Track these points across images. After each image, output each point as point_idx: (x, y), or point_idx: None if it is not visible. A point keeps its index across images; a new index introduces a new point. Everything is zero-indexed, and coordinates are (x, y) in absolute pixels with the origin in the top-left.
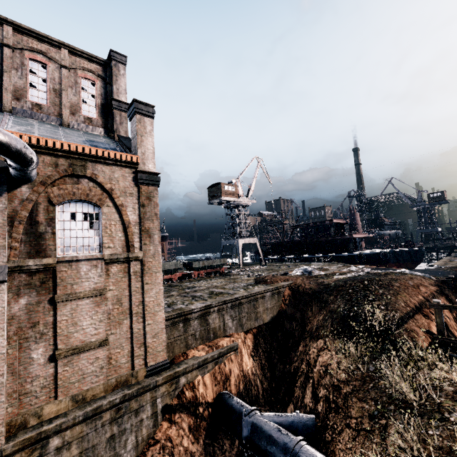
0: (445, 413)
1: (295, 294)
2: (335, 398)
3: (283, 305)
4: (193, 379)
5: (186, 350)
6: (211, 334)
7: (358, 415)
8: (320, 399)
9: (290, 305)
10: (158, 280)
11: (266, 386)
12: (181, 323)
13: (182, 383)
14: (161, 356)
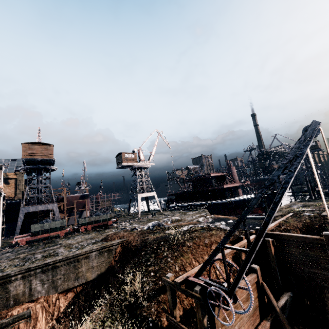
0: None
1: (125, 251)
2: None
3: (113, 262)
4: None
5: None
6: (11, 301)
7: None
8: None
9: (118, 262)
10: None
11: None
12: None
13: None
14: None
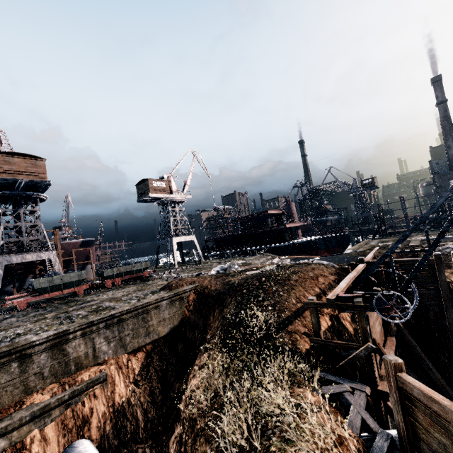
0: None
1: (201, 298)
2: (187, 438)
3: (187, 312)
4: (23, 437)
5: (26, 396)
6: (72, 366)
7: None
8: (175, 440)
9: (195, 311)
10: None
11: (152, 415)
12: (15, 363)
13: None
14: None
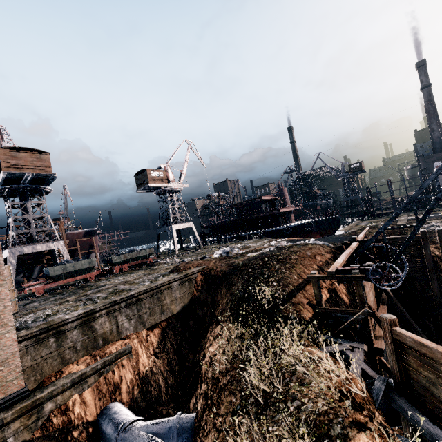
0: (289, 402)
1: (208, 278)
2: (212, 393)
3: (196, 292)
4: (66, 400)
5: (63, 367)
6: (100, 341)
7: (225, 411)
8: (201, 396)
9: (203, 291)
10: (2, 296)
11: (172, 382)
12: (52, 338)
13: (48, 409)
14: (15, 385)
